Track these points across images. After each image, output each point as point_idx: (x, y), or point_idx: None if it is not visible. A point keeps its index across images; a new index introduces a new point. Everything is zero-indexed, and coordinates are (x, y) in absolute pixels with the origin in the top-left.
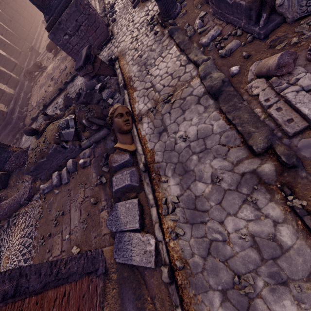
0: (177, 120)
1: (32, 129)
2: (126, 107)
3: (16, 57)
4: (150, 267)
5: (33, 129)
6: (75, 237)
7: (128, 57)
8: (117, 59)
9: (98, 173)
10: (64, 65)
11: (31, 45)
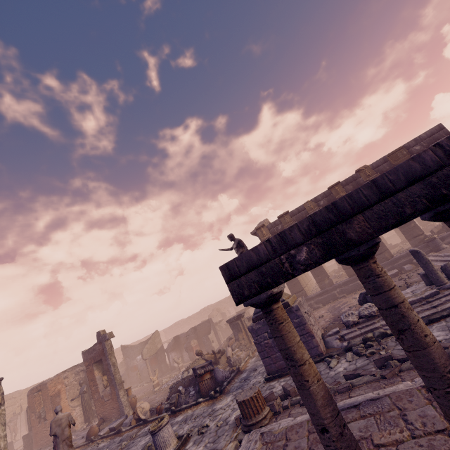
0: (112, 449)
1: (196, 353)
2: (137, 411)
3: (407, 238)
4: (99, 432)
5: (196, 354)
6: (151, 402)
7: (201, 409)
8: (214, 398)
9: (156, 406)
10: (319, 324)
11: (431, 237)
